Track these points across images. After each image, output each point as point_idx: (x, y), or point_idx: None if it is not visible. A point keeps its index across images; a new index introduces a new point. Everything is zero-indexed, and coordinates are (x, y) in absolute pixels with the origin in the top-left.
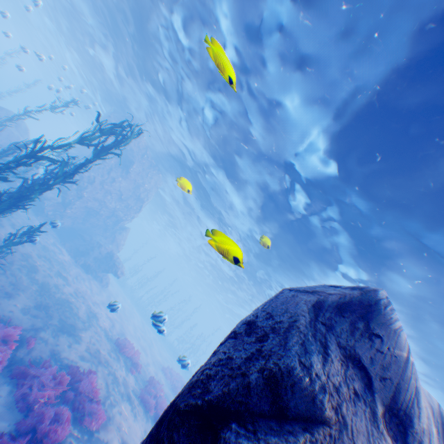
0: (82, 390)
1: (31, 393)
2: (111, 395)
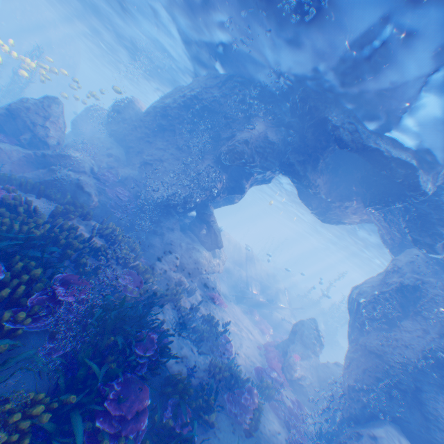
0: None
1: None
2: None
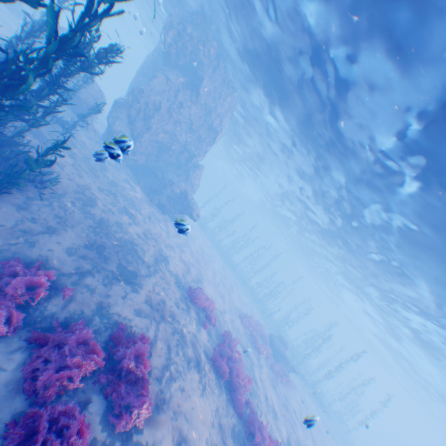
0: (123, 364)
1: (42, 372)
2: (170, 364)
